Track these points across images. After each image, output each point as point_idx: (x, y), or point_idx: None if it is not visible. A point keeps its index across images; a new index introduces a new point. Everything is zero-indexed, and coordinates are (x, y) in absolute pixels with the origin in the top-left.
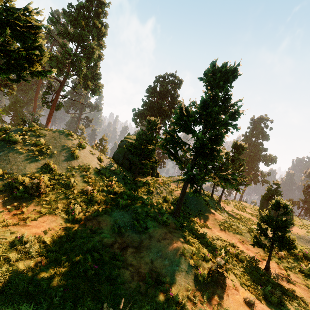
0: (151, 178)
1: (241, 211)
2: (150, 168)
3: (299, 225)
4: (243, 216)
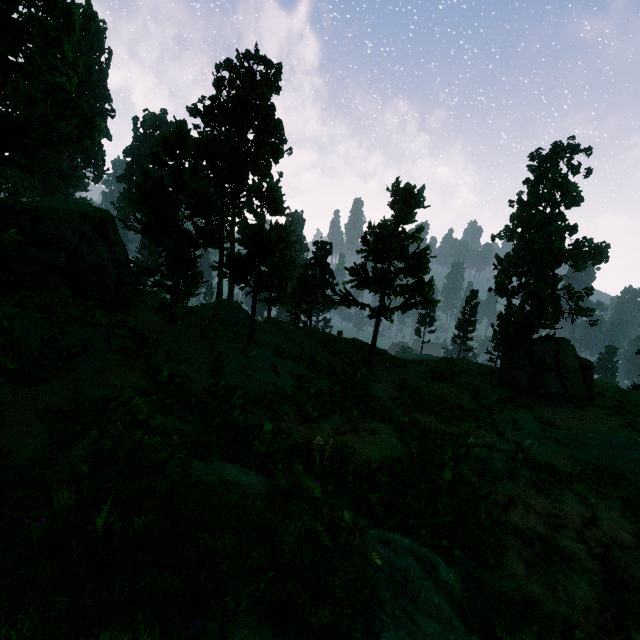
0: (19, 294)
1: (431, 382)
2: (53, 271)
3: (609, 408)
4: (428, 392)
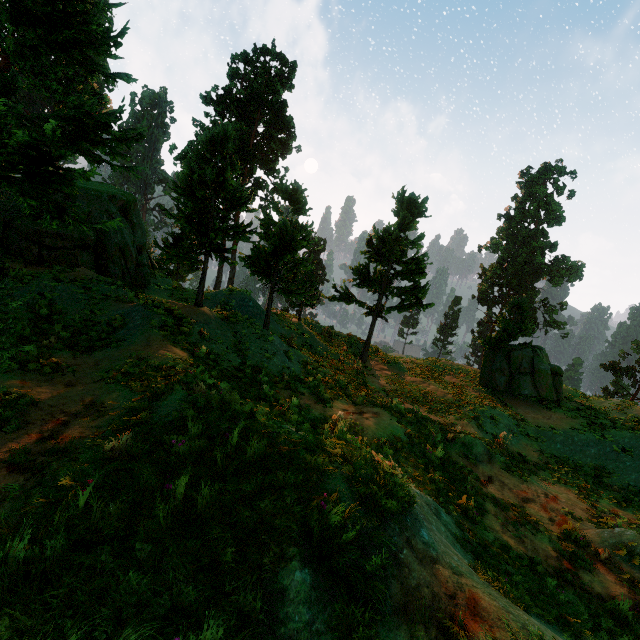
0: (54, 268)
1: (419, 378)
2: (82, 248)
3: (573, 410)
4: (416, 387)
